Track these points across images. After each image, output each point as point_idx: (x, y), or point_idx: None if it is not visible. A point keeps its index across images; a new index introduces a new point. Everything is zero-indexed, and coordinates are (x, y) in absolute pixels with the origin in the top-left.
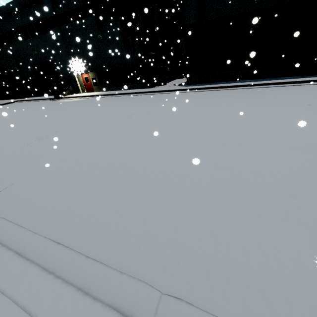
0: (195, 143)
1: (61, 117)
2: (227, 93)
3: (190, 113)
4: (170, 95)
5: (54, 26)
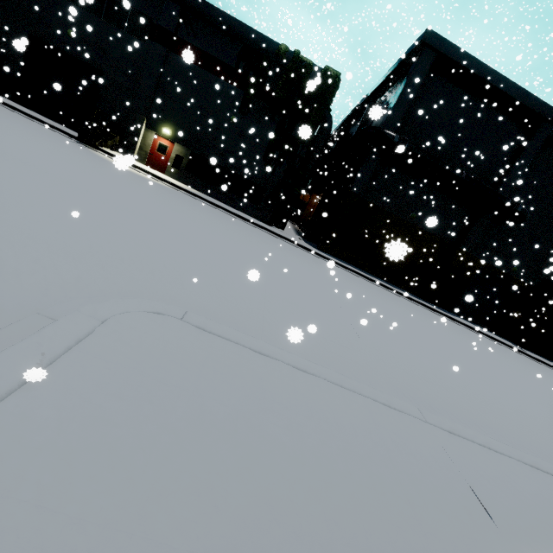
0: (454, 362)
1: (204, 228)
2: (381, 291)
3: (391, 311)
4: (317, 259)
5: (159, 42)
